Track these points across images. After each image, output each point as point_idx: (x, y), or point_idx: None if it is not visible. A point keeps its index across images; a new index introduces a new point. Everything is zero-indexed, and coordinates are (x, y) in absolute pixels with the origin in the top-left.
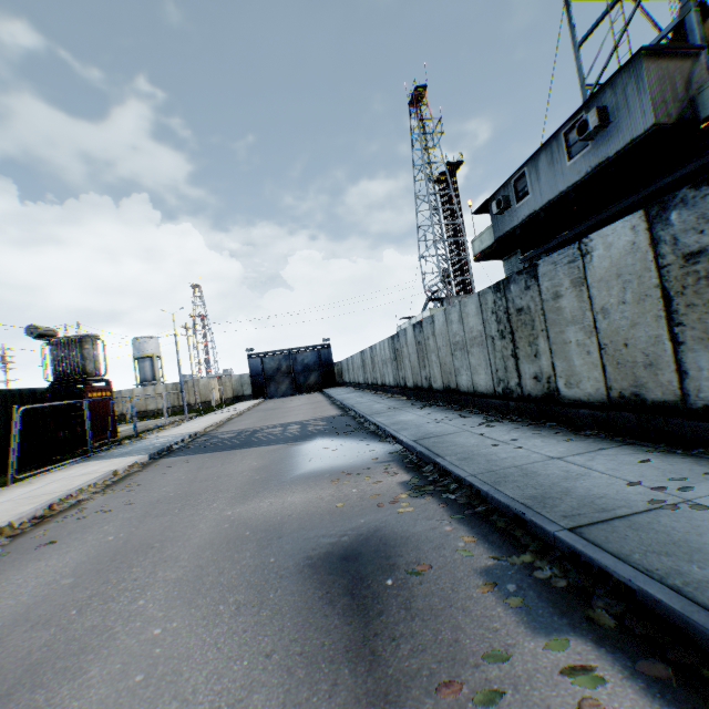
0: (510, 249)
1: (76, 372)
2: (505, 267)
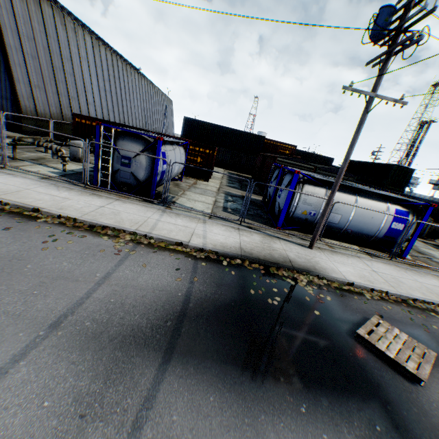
0: (435, 185)
1: None
2: (431, 187)
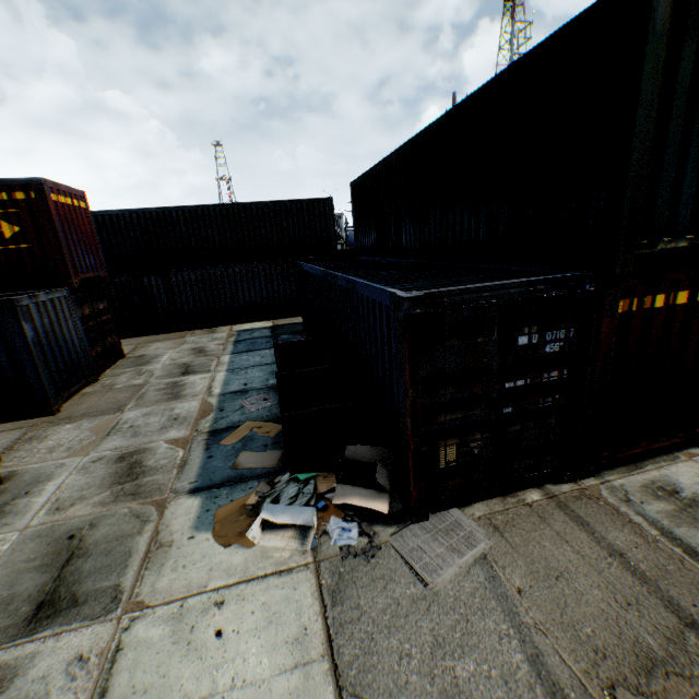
0: None
1: (340, 237)
2: None
